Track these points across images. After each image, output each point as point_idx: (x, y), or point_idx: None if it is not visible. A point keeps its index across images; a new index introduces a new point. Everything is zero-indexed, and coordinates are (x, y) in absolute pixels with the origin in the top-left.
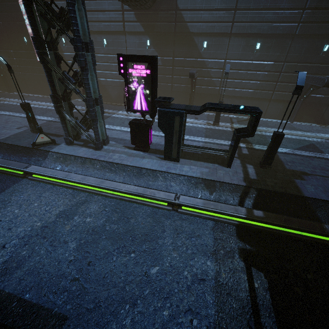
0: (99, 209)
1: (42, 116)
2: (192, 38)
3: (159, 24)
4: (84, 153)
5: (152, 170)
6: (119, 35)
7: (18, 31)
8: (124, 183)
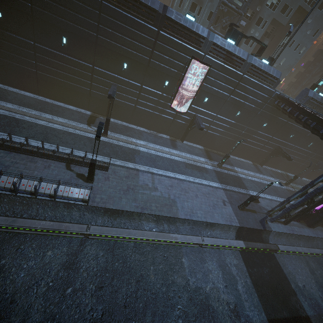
0: (315, 265)
1: (210, 182)
2: (289, 130)
3: (280, 118)
4: (285, 229)
5: (313, 237)
6: (251, 113)
7: (164, 73)
8: (314, 248)
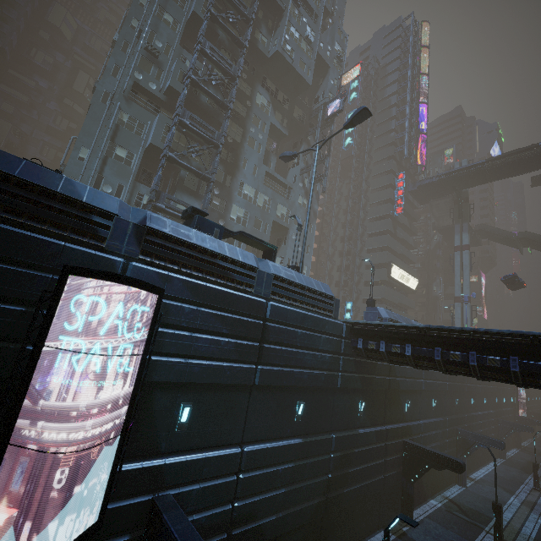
0: None
1: None
2: (398, 395)
3: (376, 378)
4: None
5: None
6: (325, 392)
7: None
8: None
